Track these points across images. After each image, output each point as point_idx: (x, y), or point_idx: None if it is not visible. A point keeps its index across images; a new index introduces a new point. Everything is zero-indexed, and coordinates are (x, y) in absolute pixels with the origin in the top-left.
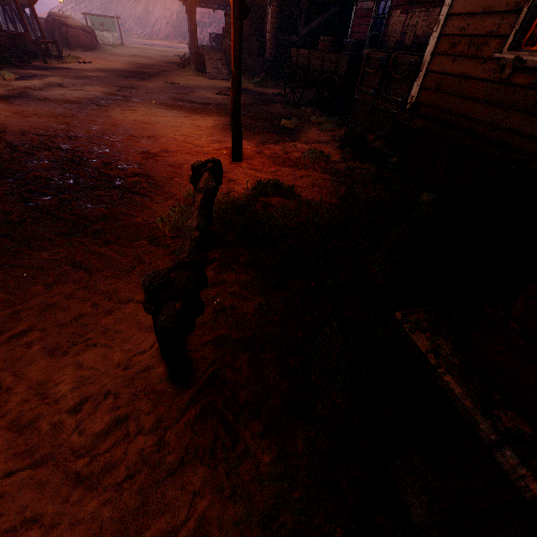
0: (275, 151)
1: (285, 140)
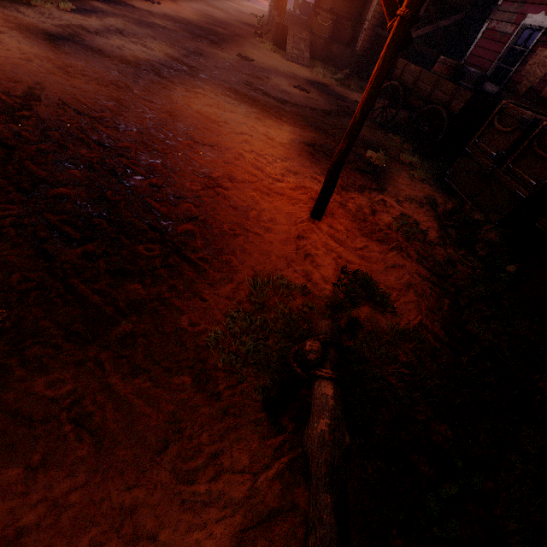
0: (360, 206)
1: (372, 188)
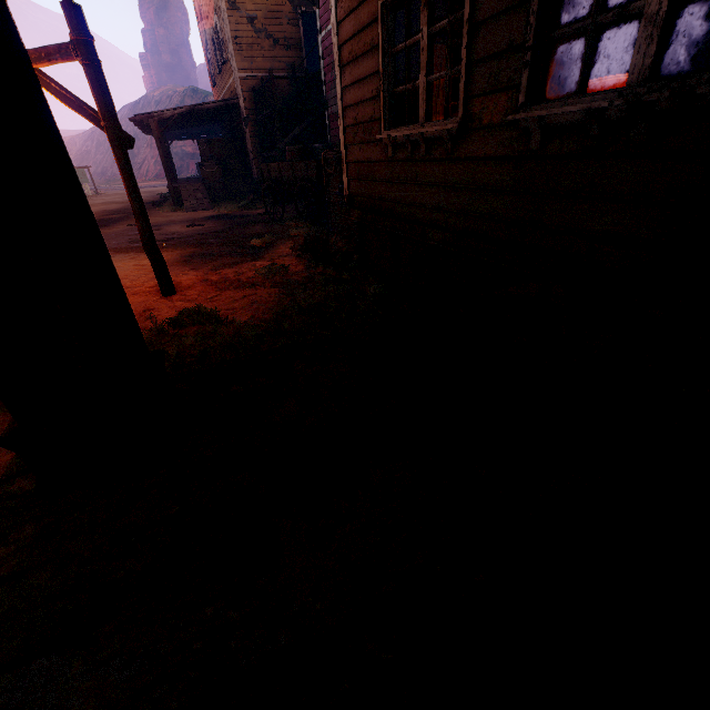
0: (226, 275)
1: (246, 261)
